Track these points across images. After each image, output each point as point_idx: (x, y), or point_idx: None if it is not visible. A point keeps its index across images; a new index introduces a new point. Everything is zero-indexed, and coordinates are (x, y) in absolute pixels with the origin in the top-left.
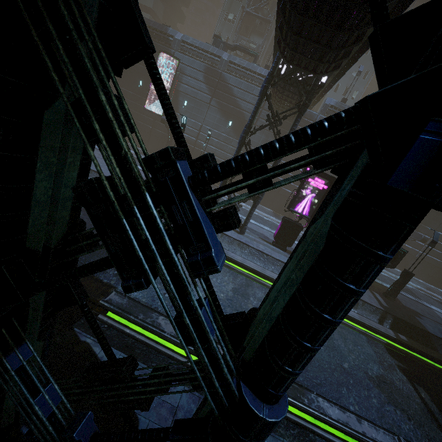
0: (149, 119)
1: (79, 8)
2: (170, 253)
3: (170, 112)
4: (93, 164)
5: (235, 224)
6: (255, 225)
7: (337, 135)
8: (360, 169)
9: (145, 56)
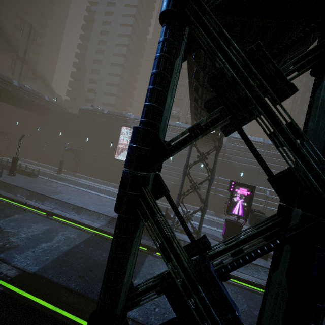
0: (118, 164)
1: (156, 204)
2: (214, 316)
3: (182, 219)
4: (87, 204)
5: (228, 276)
6: (205, 228)
7: (269, 225)
8: (290, 249)
9: (167, 197)
